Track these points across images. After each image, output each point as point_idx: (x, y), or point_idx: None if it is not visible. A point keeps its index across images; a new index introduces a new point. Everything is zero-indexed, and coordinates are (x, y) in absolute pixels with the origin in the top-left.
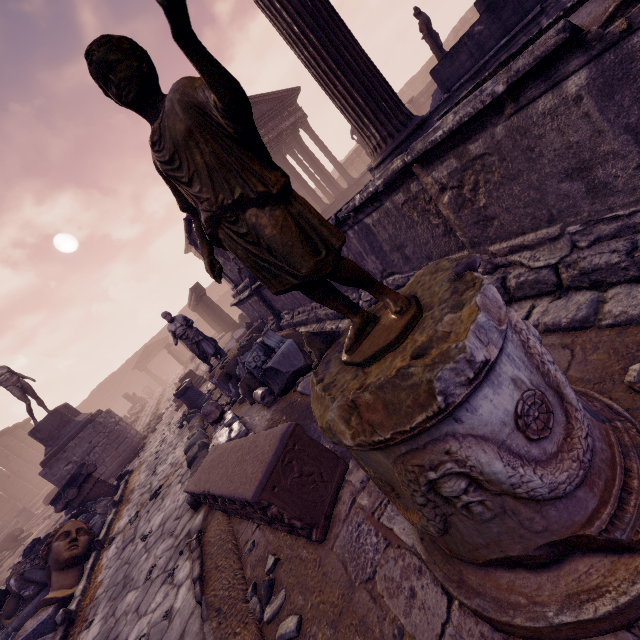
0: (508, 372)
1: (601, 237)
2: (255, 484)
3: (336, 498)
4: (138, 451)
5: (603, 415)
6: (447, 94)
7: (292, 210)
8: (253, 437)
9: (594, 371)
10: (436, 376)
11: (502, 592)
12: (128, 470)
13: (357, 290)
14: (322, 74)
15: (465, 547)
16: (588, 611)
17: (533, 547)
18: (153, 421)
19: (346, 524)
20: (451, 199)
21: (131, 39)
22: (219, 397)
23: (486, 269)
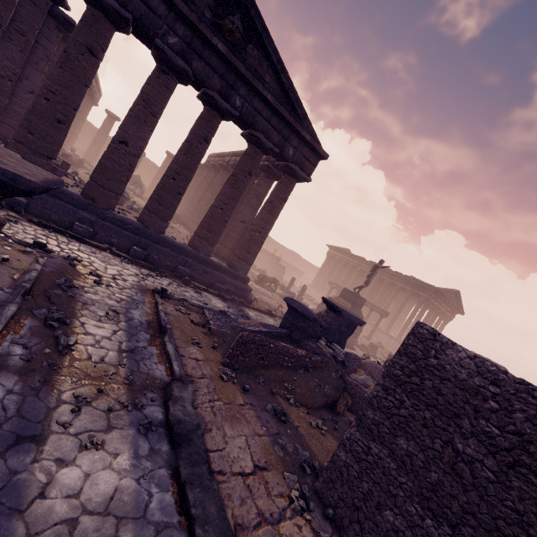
0: None
1: None
2: None
3: None
4: (354, 348)
5: None
6: None
7: None
8: None
9: None
10: None
11: None
12: None
13: None
14: None
15: None
16: None
17: None
18: None
19: None
20: None
21: None
22: None
23: None
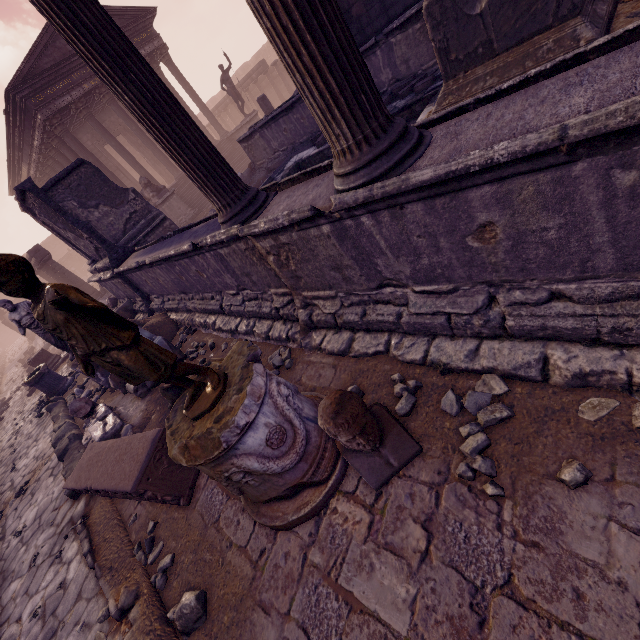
0: (262, 421)
1: (353, 303)
2: (133, 480)
3: (198, 474)
4: None
5: None
6: None
7: (141, 348)
8: (129, 439)
9: (340, 385)
10: (221, 436)
11: (274, 512)
12: None
13: (220, 293)
14: (167, 149)
15: (254, 497)
16: (302, 512)
17: (281, 492)
18: None
19: (204, 491)
20: (275, 260)
21: (14, 260)
22: (86, 382)
23: (302, 305)
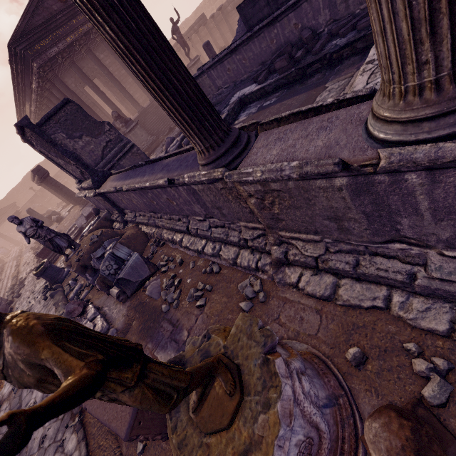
0: (293, 443)
1: (342, 250)
2: (125, 425)
3: None
4: None
5: (334, 393)
6: (250, 33)
7: (148, 381)
8: None
9: (331, 338)
10: None
11: None
12: None
13: (187, 217)
14: (151, 89)
15: None
16: None
17: None
18: (16, 286)
19: None
20: (256, 203)
21: None
22: (78, 275)
23: (276, 242)
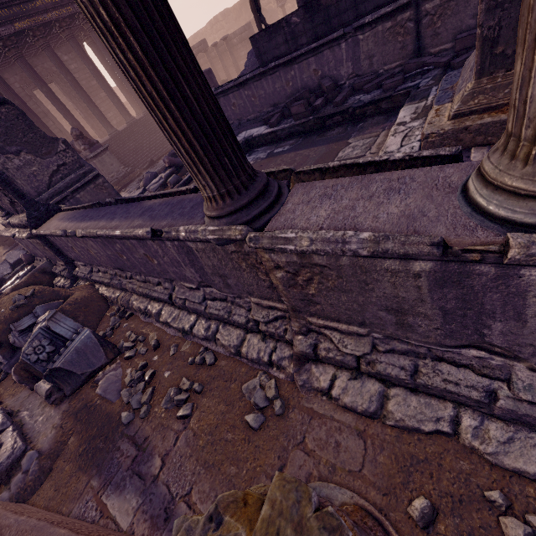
0: None
1: (394, 350)
2: None
3: None
4: None
5: None
6: (263, 68)
7: None
8: None
9: (382, 478)
10: None
11: None
12: None
13: (171, 281)
14: (146, 94)
15: None
16: None
17: None
18: None
19: None
20: (284, 277)
21: None
22: None
23: (302, 330)
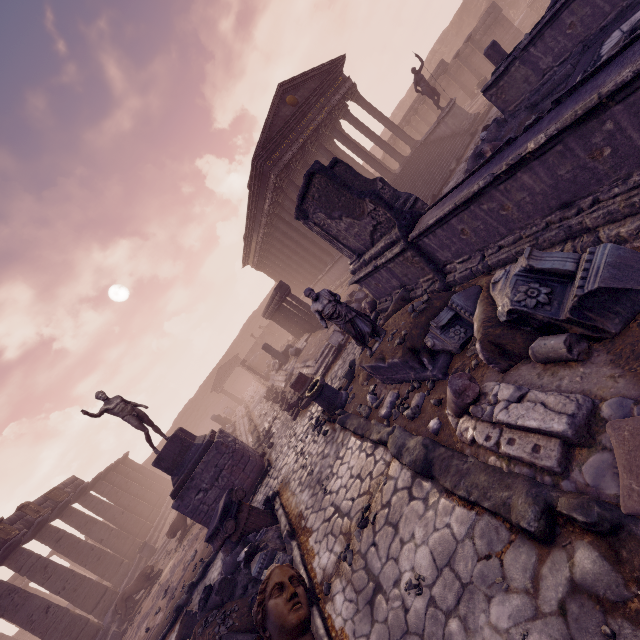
0: None
1: None
2: None
3: None
4: (266, 470)
5: None
6: None
7: None
8: None
9: None
10: None
11: None
12: (274, 492)
13: None
14: None
15: None
16: None
17: None
18: (262, 436)
19: None
20: None
21: None
22: (373, 389)
23: None
